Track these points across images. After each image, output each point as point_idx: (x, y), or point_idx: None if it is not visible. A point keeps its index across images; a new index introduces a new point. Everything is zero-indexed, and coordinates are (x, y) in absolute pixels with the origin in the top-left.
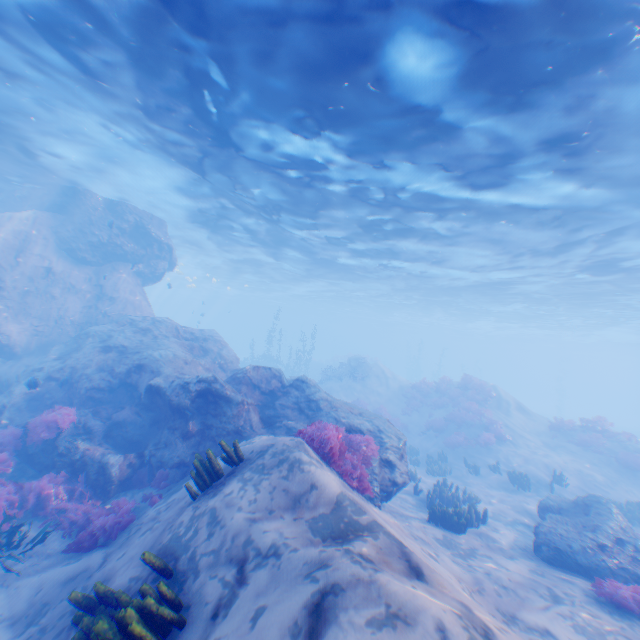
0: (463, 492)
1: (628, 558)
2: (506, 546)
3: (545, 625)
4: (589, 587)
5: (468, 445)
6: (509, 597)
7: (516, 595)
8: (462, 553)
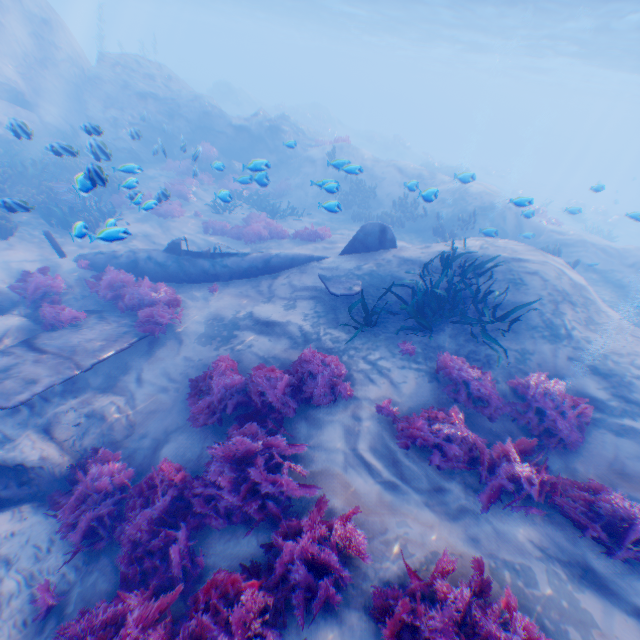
0: None
1: None
2: None
3: None
4: None
5: None
6: None
7: None
8: None
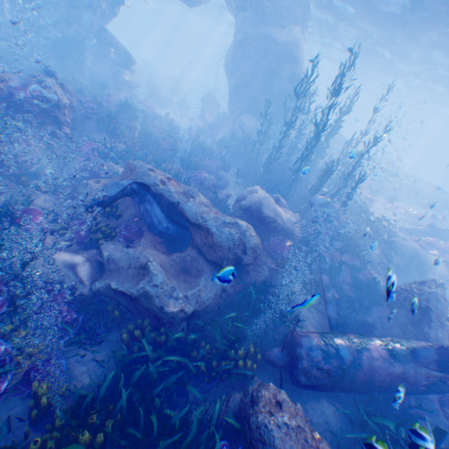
0: None
1: None
2: None
3: None
4: None
5: None
6: None
7: None
8: None
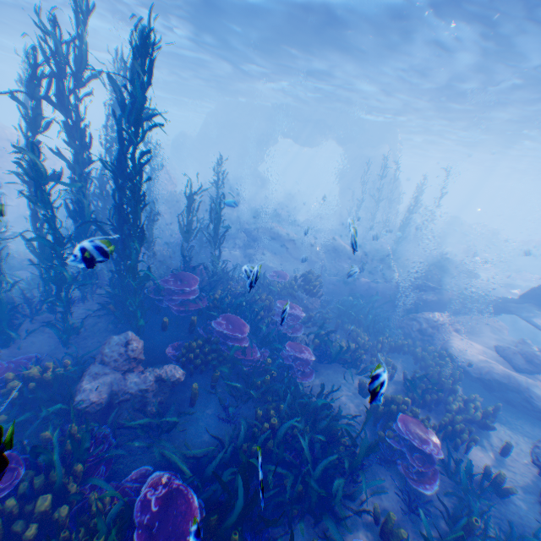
0: None
1: None
2: None
3: None
4: None
5: None
6: None
7: None
8: None
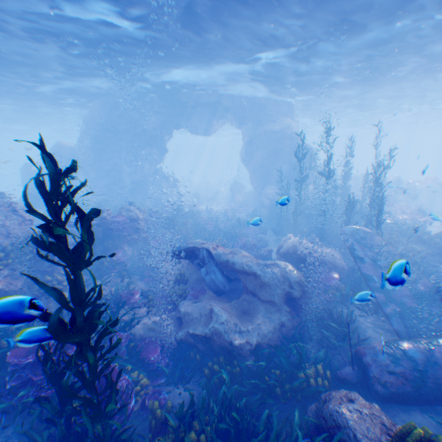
0: None
1: None
2: None
3: None
4: None
5: None
6: None
7: None
8: None
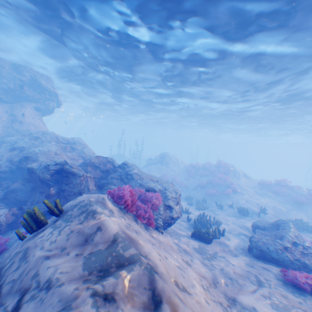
0: (213, 219)
1: (300, 253)
2: (234, 249)
3: (254, 305)
4: (279, 273)
5: (218, 195)
6: (233, 285)
7: (237, 283)
8: (208, 256)
